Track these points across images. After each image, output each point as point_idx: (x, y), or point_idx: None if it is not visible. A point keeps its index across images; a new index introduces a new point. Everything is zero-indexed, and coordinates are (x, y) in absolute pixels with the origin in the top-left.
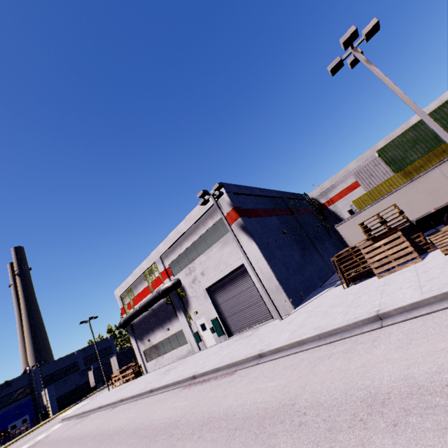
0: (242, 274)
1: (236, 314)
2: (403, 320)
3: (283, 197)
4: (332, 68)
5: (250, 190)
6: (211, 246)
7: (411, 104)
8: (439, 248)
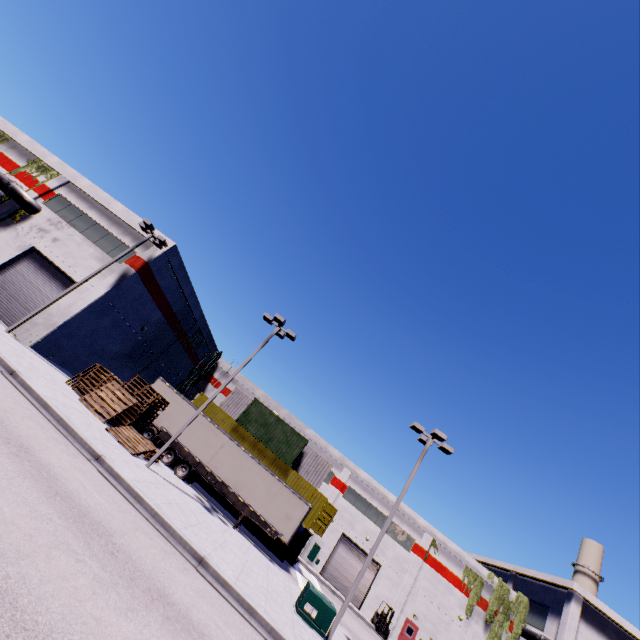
0: (65, 286)
1: (5, 289)
2: (12, 381)
3: (199, 325)
4: (265, 316)
5: (185, 281)
6: (98, 245)
7: (234, 375)
8: (115, 427)
